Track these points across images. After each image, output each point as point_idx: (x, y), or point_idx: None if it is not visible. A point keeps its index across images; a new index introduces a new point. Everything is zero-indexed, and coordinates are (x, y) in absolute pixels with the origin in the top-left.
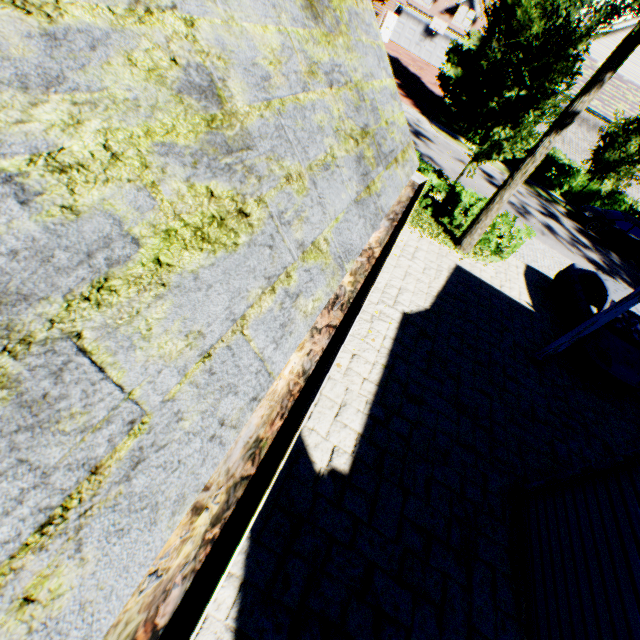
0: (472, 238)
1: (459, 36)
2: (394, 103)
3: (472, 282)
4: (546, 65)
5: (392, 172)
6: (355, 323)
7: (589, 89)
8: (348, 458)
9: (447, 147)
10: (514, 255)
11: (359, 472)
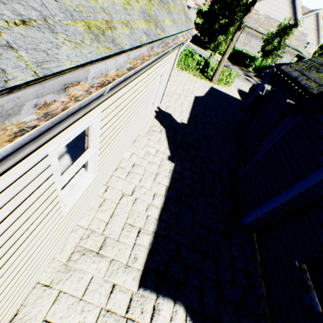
0: (216, 77)
1: (200, 7)
2: (187, 9)
3: (218, 91)
4: (233, 9)
5: (190, 23)
6: (180, 97)
7: (246, 14)
8: (186, 121)
9: (202, 53)
10: (233, 86)
11: (190, 124)
